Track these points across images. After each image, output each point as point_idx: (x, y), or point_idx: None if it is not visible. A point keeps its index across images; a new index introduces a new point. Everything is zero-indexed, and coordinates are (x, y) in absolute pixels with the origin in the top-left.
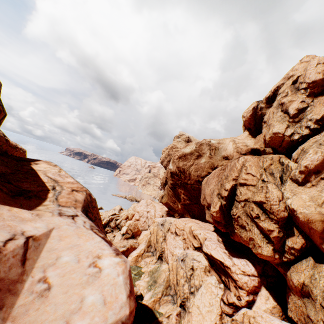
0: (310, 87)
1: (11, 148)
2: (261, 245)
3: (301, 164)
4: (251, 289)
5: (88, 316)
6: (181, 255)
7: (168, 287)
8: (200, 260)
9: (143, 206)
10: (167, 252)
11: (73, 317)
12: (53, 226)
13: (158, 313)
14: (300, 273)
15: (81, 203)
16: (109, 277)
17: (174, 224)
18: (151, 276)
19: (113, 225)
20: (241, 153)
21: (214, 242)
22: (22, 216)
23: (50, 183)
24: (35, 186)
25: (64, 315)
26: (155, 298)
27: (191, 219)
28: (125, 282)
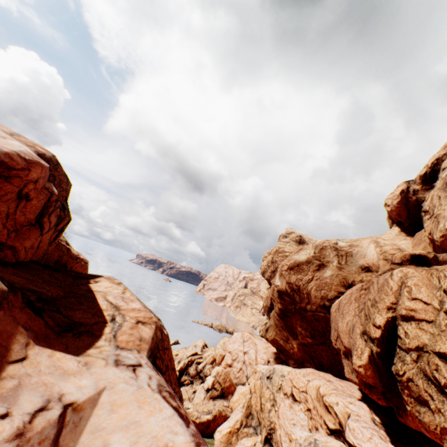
0: None
1: (72, 259)
2: None
3: None
4: None
5: None
6: (306, 442)
7: None
8: None
9: (237, 342)
10: (280, 432)
11: None
12: (105, 384)
13: None
14: None
15: (147, 343)
16: None
17: (289, 379)
18: None
19: (192, 372)
20: (393, 261)
21: (367, 425)
22: (64, 366)
23: (110, 310)
24: (89, 315)
25: None
26: None
27: (317, 373)
28: None
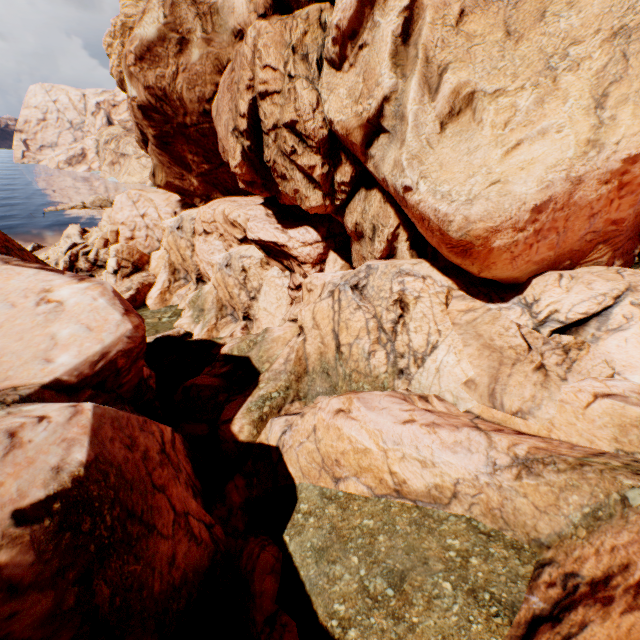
0: None
1: None
2: (308, 196)
3: (332, 23)
4: (317, 259)
5: (73, 346)
6: (224, 260)
7: (223, 308)
8: (252, 255)
9: (126, 208)
10: (204, 266)
11: (52, 354)
12: None
13: (219, 339)
14: (354, 212)
15: None
16: (81, 306)
17: (200, 219)
18: (194, 307)
19: (86, 267)
20: (259, 13)
21: (262, 220)
22: None
23: None
24: None
25: (37, 356)
26: (209, 327)
27: (223, 200)
28: (112, 304)
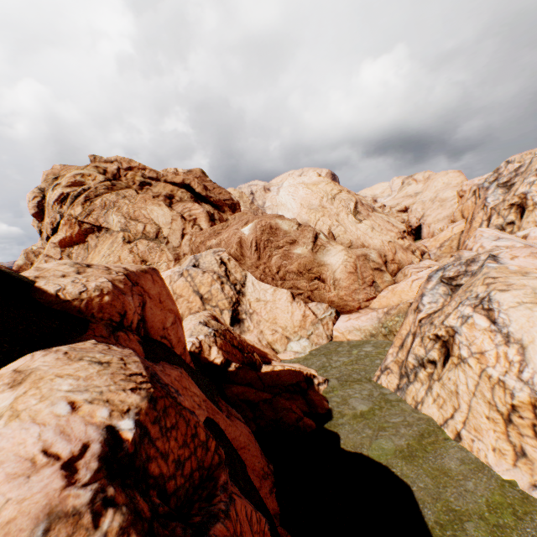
0: (34, 217)
1: None
2: None
3: None
4: None
5: None
6: None
7: None
8: None
9: None
10: None
11: None
12: None
13: None
14: None
15: None
16: None
17: None
18: None
19: None
20: None
21: None
22: None
23: None
24: None
25: None
26: None
27: None
28: None
